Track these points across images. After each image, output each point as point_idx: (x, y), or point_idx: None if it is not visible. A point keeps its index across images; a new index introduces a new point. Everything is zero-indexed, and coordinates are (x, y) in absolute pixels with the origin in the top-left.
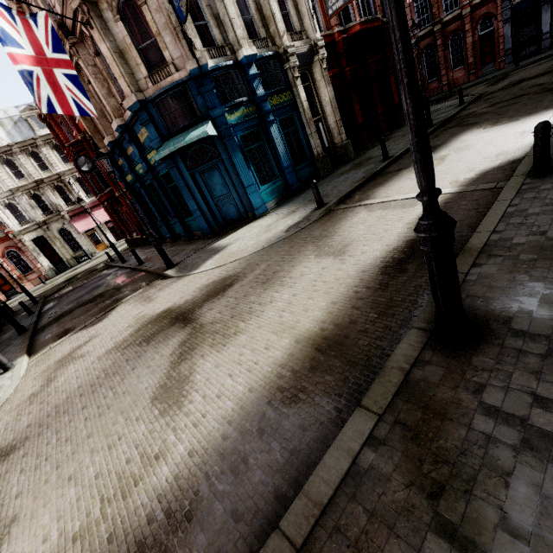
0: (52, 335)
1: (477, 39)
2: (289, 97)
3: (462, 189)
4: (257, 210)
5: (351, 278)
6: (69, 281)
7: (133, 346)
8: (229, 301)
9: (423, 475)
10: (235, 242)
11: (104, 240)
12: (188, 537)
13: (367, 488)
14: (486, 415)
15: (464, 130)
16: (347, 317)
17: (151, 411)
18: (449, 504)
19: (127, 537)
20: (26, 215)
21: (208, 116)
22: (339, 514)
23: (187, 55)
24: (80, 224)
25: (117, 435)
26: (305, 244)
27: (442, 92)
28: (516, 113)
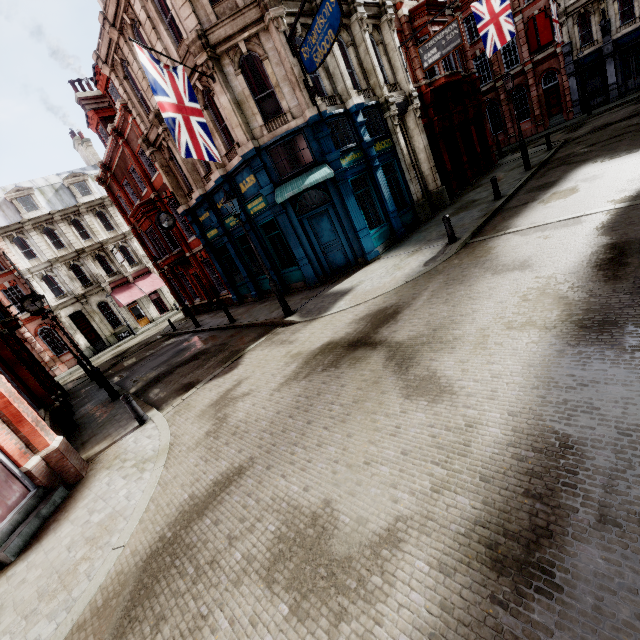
0: (169, 392)
1: (541, 92)
2: (389, 144)
3: (629, 204)
4: (368, 254)
5: (563, 279)
6: (121, 356)
7: (318, 373)
8: (412, 322)
9: None
10: (362, 283)
11: (146, 314)
12: (584, 456)
13: None
14: None
15: (576, 166)
16: (593, 302)
17: (416, 404)
18: None
19: (505, 473)
20: (64, 288)
21: (322, 161)
22: None
23: (307, 103)
24: (123, 296)
25: (392, 426)
26: (465, 269)
27: (510, 145)
28: (630, 147)
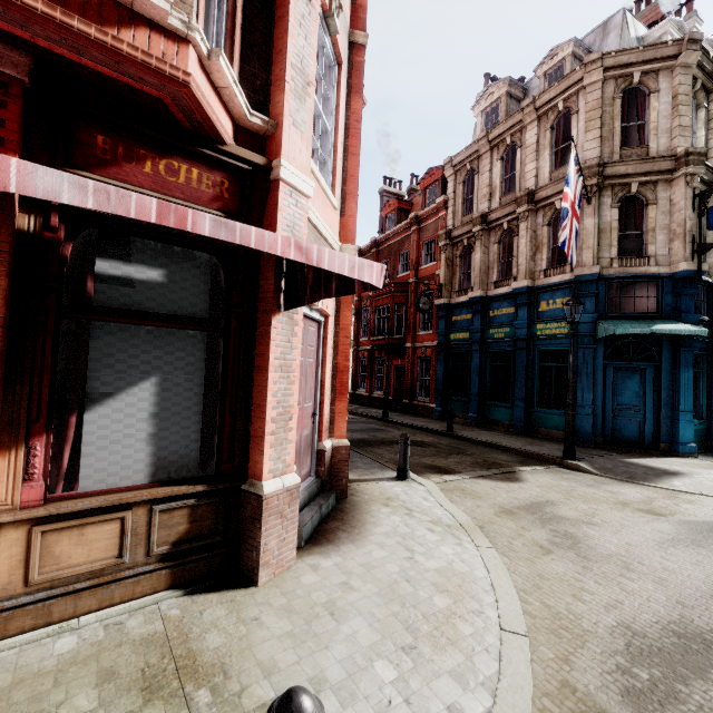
0: None
1: None
2: None
3: None
4: (682, 445)
5: None
6: None
7: None
8: None
9: None
10: (698, 473)
11: None
12: None
13: None
14: None
15: None
16: None
17: None
18: None
19: None
20: None
21: (671, 317)
22: None
23: (685, 257)
24: None
25: None
26: None
27: None
28: None
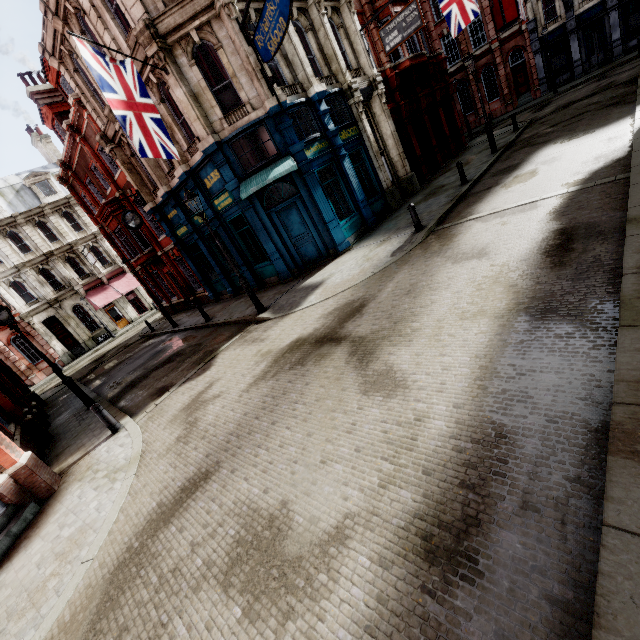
0: (143, 397)
1: (509, 71)
2: (355, 131)
3: (580, 187)
4: (339, 246)
5: (514, 267)
6: (100, 360)
7: (285, 372)
8: (376, 315)
9: None
10: (332, 276)
11: (124, 315)
12: (515, 445)
13: None
14: None
15: (538, 148)
16: (539, 290)
17: (372, 399)
18: None
19: (445, 466)
20: (34, 294)
21: (286, 152)
22: None
23: (266, 94)
24: (98, 298)
25: (349, 423)
26: (428, 259)
27: (481, 125)
28: (588, 127)
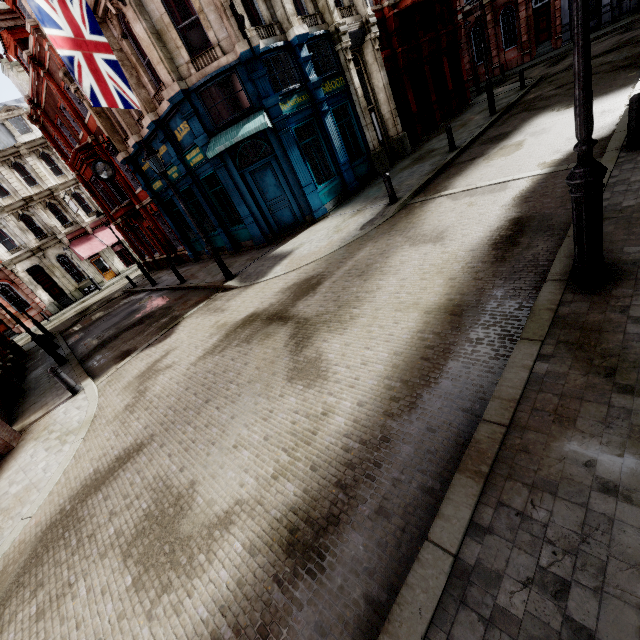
0: (108, 359)
1: (531, 13)
2: (341, 83)
3: (553, 170)
4: (316, 212)
5: (461, 257)
6: (83, 313)
7: (231, 348)
8: (326, 296)
9: (596, 366)
10: (302, 246)
11: (111, 267)
12: (393, 450)
13: (550, 383)
14: (636, 323)
15: (535, 114)
16: (472, 287)
17: (294, 388)
18: (623, 376)
19: (330, 463)
20: (15, 241)
21: (260, 106)
22: (532, 402)
23: (237, 35)
24: (83, 248)
25: (267, 410)
26: (391, 237)
27: (494, 77)
28: None
